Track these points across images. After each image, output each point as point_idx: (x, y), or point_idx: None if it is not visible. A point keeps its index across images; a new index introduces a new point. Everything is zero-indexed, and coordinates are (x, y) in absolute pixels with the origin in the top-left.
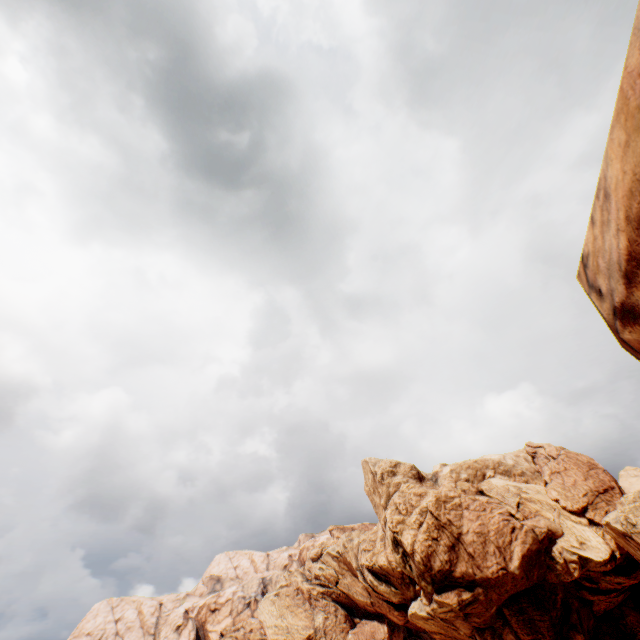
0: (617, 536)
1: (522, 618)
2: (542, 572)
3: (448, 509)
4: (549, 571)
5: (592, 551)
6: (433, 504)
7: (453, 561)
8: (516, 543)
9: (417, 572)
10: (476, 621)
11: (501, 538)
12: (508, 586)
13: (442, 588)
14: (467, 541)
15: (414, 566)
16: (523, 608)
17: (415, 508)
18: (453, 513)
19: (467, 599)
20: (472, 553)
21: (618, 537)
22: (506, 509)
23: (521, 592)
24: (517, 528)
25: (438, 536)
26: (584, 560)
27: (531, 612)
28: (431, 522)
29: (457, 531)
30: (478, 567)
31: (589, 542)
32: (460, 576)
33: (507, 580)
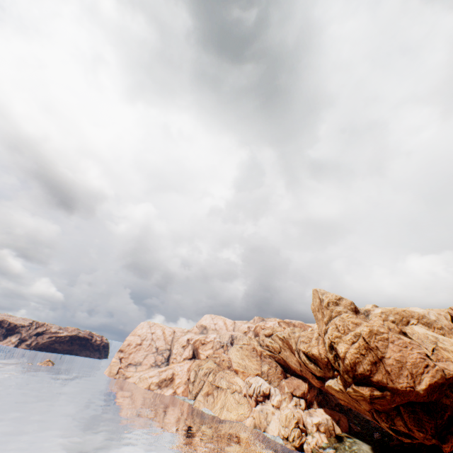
0: None
1: (413, 416)
2: (439, 396)
3: (377, 339)
4: (445, 397)
5: None
6: (366, 333)
7: (373, 371)
8: (426, 375)
9: (343, 369)
10: (378, 407)
11: (415, 369)
12: (411, 397)
13: (359, 383)
14: (387, 363)
15: (342, 365)
16: (415, 411)
17: (351, 331)
18: (380, 343)
19: (377, 395)
20: (389, 371)
21: None
22: (424, 351)
23: (417, 402)
24: (430, 366)
25: (365, 354)
26: None
27: (421, 415)
28: (362, 344)
29: (381, 355)
30: (391, 380)
31: None
32: (376, 381)
33: (411, 394)
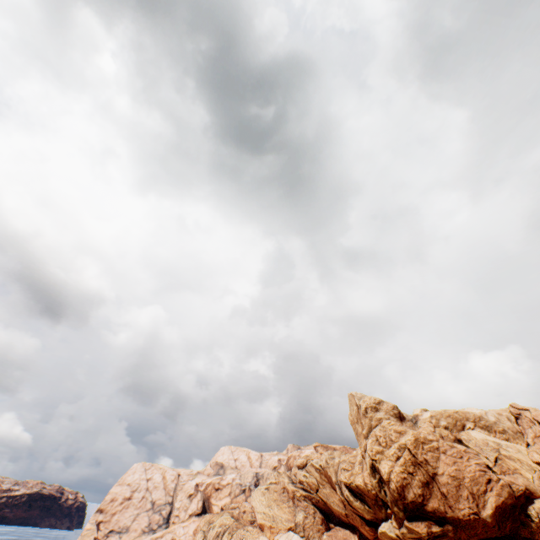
0: None
1: None
2: (515, 526)
3: (425, 450)
4: (523, 527)
5: None
6: (411, 443)
7: (426, 496)
8: (491, 494)
9: (391, 498)
10: None
11: (476, 486)
12: (478, 530)
13: (413, 517)
14: (441, 482)
15: (388, 492)
16: None
17: (394, 443)
18: (430, 454)
19: (436, 532)
20: (445, 493)
21: None
22: (483, 461)
23: (491, 539)
24: (493, 480)
25: (413, 471)
26: None
27: None
28: (408, 458)
29: (432, 471)
30: (450, 507)
31: None
32: (431, 511)
33: (478, 525)
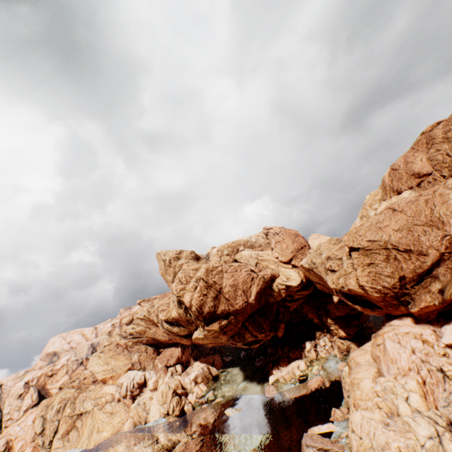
0: (305, 271)
1: (255, 324)
2: (267, 298)
3: (214, 275)
4: (270, 297)
5: (293, 281)
6: (204, 274)
7: (217, 305)
8: (254, 286)
9: (194, 317)
10: (230, 333)
11: (245, 285)
12: (248, 311)
13: (210, 322)
14: (225, 292)
15: (192, 314)
16: (256, 319)
17: (193, 278)
18: (217, 277)
19: (225, 324)
20: (228, 298)
21: (306, 271)
22: (249, 268)
23: (255, 311)
24: (255, 278)
25: (207, 293)
26: (288, 287)
27: (260, 320)
28: (203, 285)
29: (219, 287)
30: (232, 305)
31: (292, 277)
32: (221, 313)
33: (248, 308)
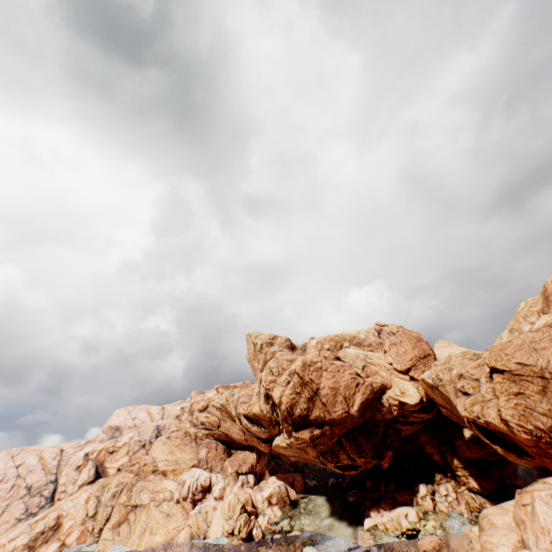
0: (427, 387)
1: (354, 444)
2: (373, 413)
3: (311, 371)
4: (378, 412)
5: (409, 398)
6: (300, 367)
7: (310, 409)
8: (358, 394)
9: (282, 417)
10: (322, 448)
11: (348, 391)
12: (348, 424)
13: (300, 428)
14: (323, 394)
15: (280, 413)
16: (356, 437)
17: (286, 371)
18: (315, 374)
19: (317, 434)
20: (325, 402)
21: (428, 388)
22: (355, 370)
23: (356, 427)
24: (361, 384)
25: (301, 391)
26: (402, 404)
27: (361, 439)
28: (297, 381)
29: (316, 387)
30: (328, 412)
31: (408, 392)
32: (314, 419)
33: (348, 420)
